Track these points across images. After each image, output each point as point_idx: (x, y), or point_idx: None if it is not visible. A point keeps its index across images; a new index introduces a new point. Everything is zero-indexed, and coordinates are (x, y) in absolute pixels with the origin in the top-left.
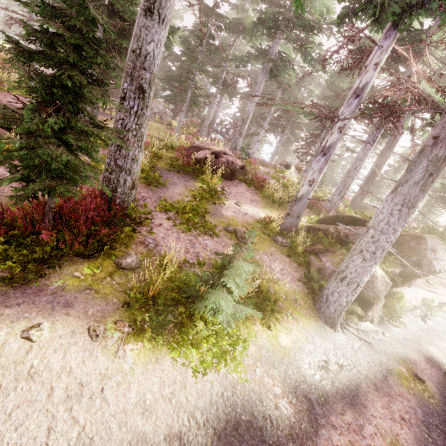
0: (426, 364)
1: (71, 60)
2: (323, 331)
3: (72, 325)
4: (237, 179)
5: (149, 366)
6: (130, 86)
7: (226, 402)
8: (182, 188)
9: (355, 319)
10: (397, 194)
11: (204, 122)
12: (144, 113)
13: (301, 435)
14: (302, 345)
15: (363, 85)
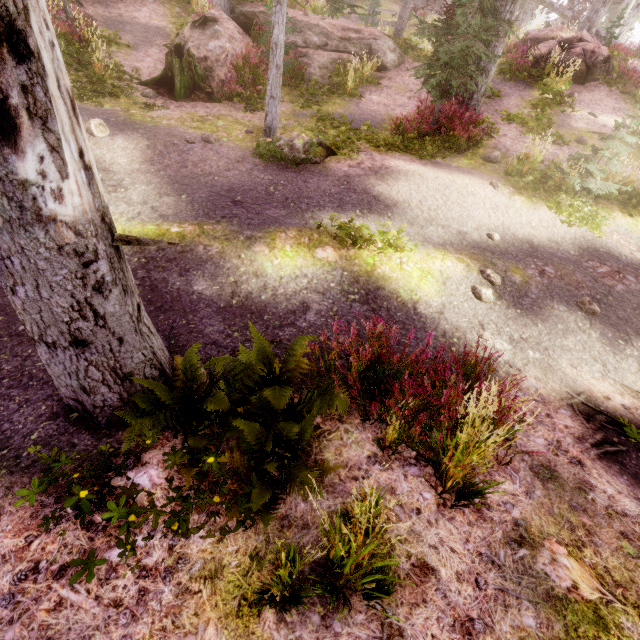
0: None
1: None
2: None
3: (480, 180)
4: (592, 81)
5: (531, 210)
6: None
7: (587, 241)
8: (517, 99)
9: None
10: None
11: None
12: None
13: None
14: None
15: None
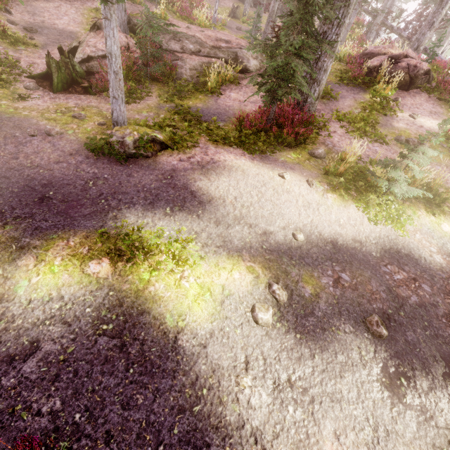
0: None
1: None
2: None
3: (298, 177)
4: (415, 88)
5: (341, 207)
6: None
7: (391, 240)
8: (351, 101)
9: None
10: None
11: (375, 19)
12: (344, 22)
13: (449, 273)
14: None
15: None
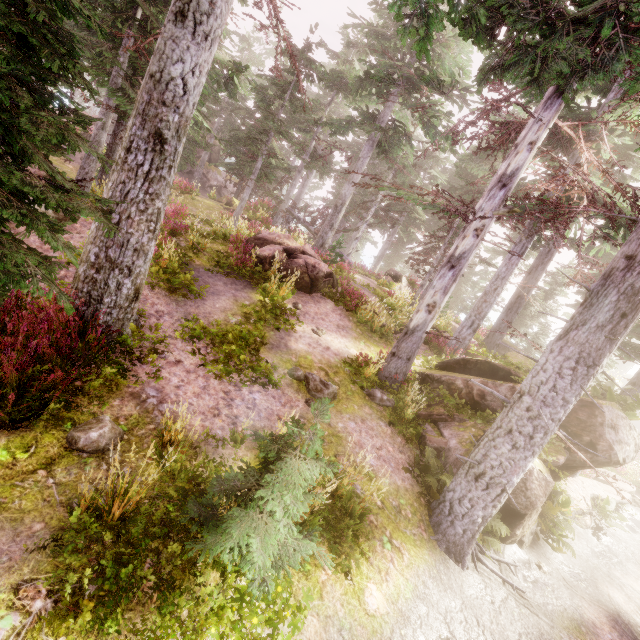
0: (611, 630)
1: (2, 60)
2: (442, 570)
3: None
4: (319, 292)
5: None
6: (142, 130)
7: None
8: (228, 301)
9: (495, 544)
10: (569, 341)
11: (280, 206)
12: (164, 178)
13: None
14: (406, 607)
15: (512, 171)
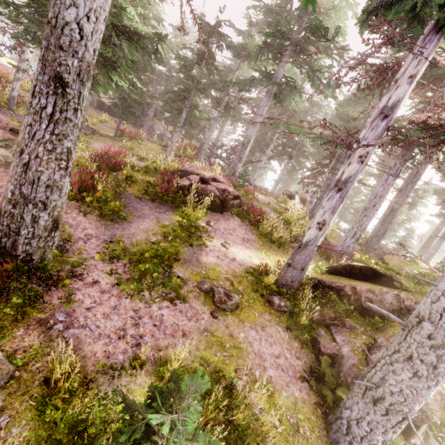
0: None
1: None
2: None
3: None
4: (229, 211)
5: None
6: (43, 75)
7: None
8: (151, 222)
9: None
10: None
11: (203, 146)
12: (70, 119)
13: None
14: None
15: (393, 103)
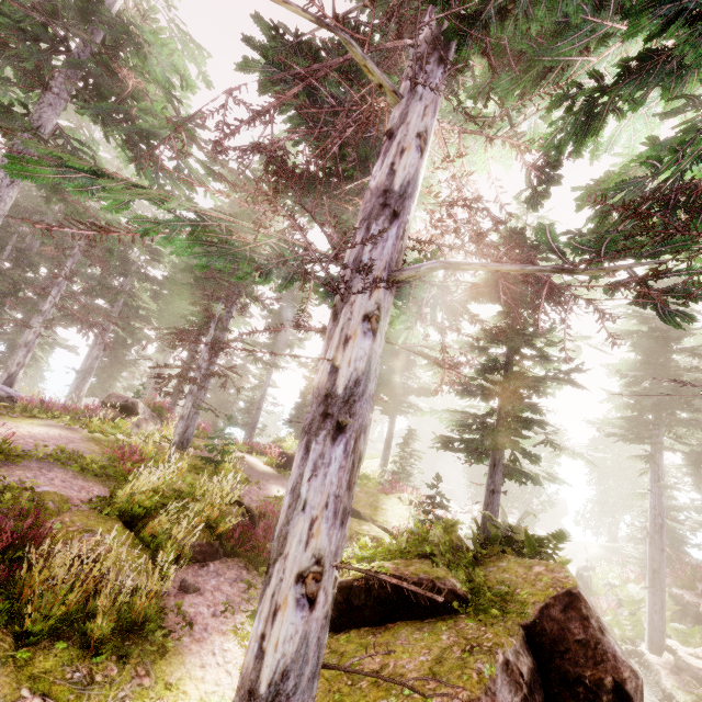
0: None
1: None
2: None
3: None
4: None
5: None
6: None
7: None
8: None
9: None
10: None
11: None
12: None
13: None
14: None
15: (409, 182)
